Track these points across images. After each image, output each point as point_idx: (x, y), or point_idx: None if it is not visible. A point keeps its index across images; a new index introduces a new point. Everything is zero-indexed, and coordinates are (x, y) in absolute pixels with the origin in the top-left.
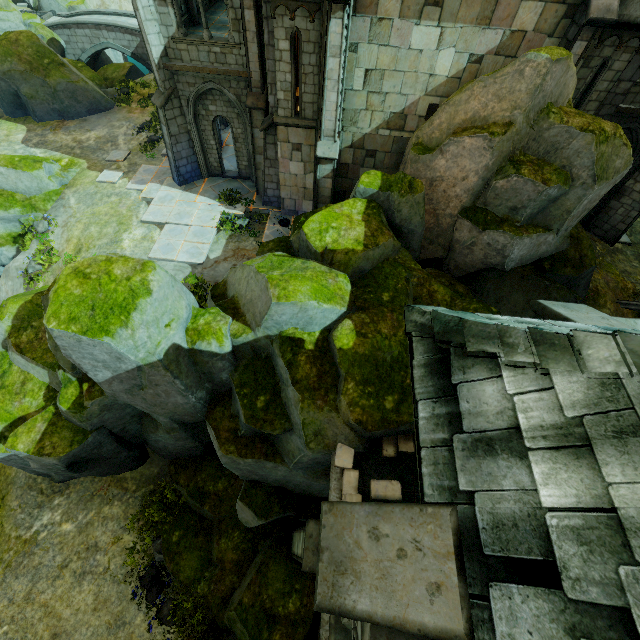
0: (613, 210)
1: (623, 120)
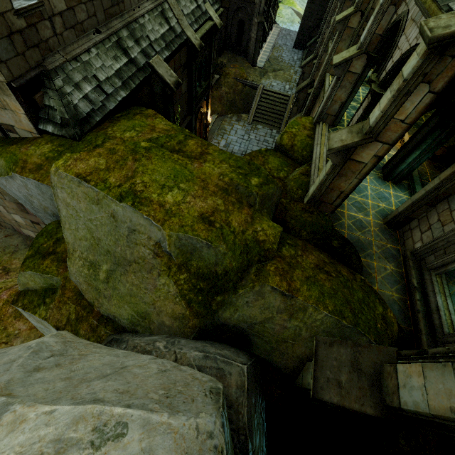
0: (250, 48)
1: (239, 2)
